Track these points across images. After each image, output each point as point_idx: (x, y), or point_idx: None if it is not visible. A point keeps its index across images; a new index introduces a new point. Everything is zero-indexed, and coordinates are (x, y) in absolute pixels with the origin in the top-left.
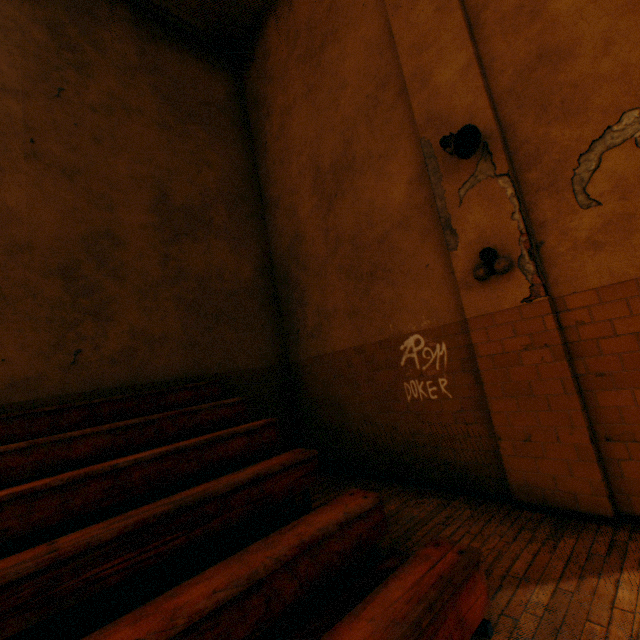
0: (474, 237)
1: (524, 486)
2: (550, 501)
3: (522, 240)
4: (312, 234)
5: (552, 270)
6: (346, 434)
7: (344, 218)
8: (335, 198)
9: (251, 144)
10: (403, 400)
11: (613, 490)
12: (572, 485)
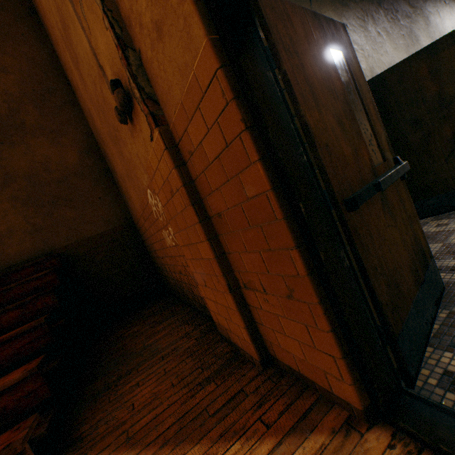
0: (110, 70)
1: (219, 323)
2: (232, 339)
3: (120, 57)
4: (91, 109)
5: (157, 88)
6: (165, 271)
7: (88, 85)
8: (78, 65)
9: (44, 32)
10: (167, 247)
11: (262, 335)
12: (235, 328)
